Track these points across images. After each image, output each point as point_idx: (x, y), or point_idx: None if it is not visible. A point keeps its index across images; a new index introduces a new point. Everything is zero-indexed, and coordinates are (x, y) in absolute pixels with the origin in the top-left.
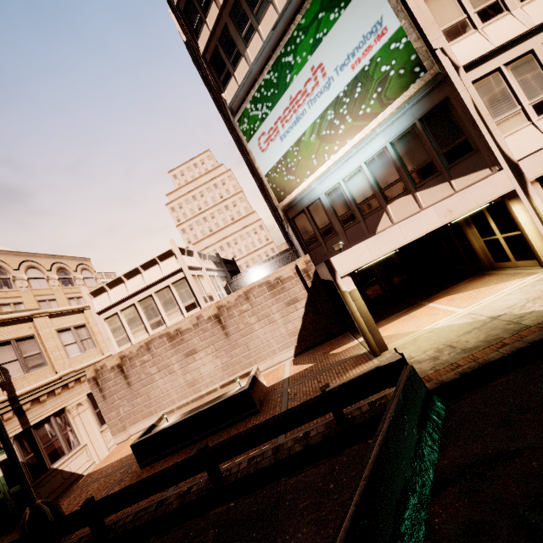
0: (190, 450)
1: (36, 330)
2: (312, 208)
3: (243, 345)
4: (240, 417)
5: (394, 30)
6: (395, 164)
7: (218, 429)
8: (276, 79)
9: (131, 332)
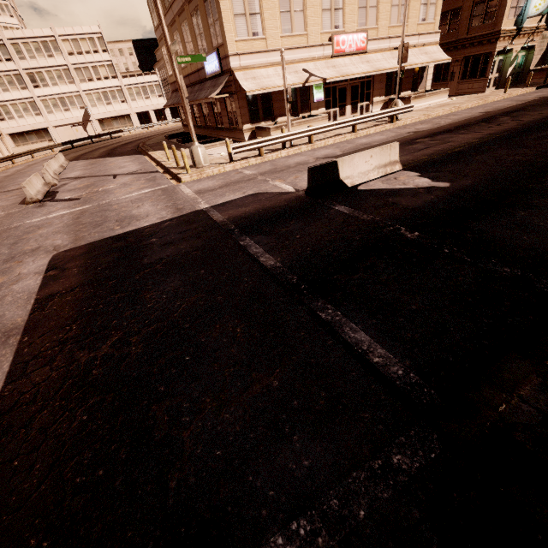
0: None
1: None
2: None
3: None
4: None
5: None
6: None
7: None
8: None
9: None
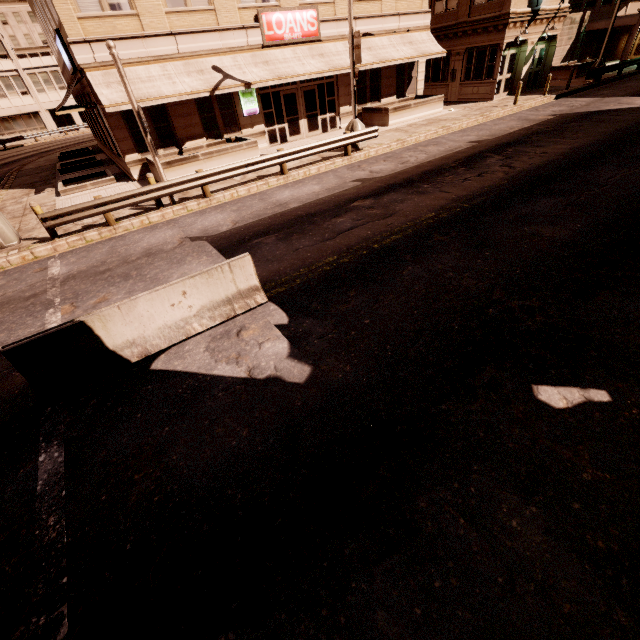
0: None
1: None
2: None
3: None
4: None
5: None
6: None
7: None
8: None
9: None
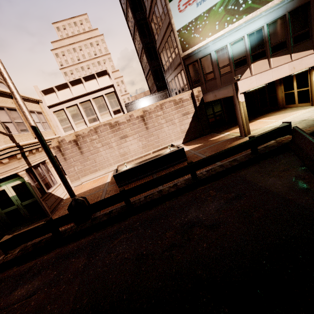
0: (151, 177)
1: (16, 106)
2: (203, 59)
3: (156, 135)
4: (177, 162)
5: None
6: (265, 38)
7: (165, 168)
8: None
9: (74, 123)
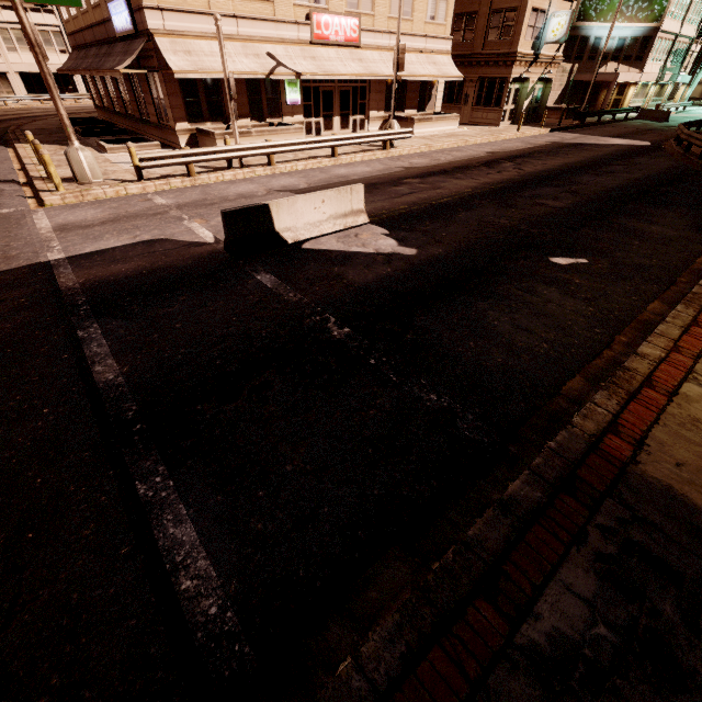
0: None
1: None
2: (583, 39)
3: None
4: None
5: None
6: (625, 47)
7: None
8: None
9: None
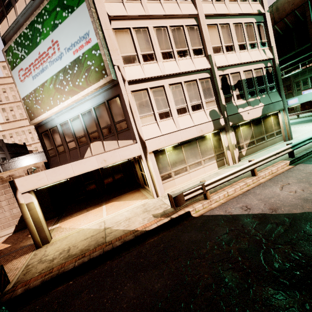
0: None
1: None
2: (52, 130)
3: None
4: None
5: (95, 43)
6: (95, 121)
7: None
8: (31, 35)
9: None
